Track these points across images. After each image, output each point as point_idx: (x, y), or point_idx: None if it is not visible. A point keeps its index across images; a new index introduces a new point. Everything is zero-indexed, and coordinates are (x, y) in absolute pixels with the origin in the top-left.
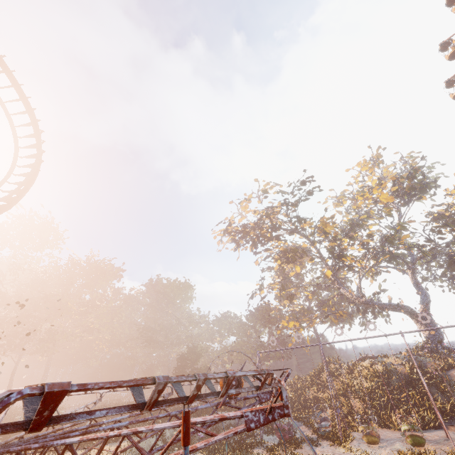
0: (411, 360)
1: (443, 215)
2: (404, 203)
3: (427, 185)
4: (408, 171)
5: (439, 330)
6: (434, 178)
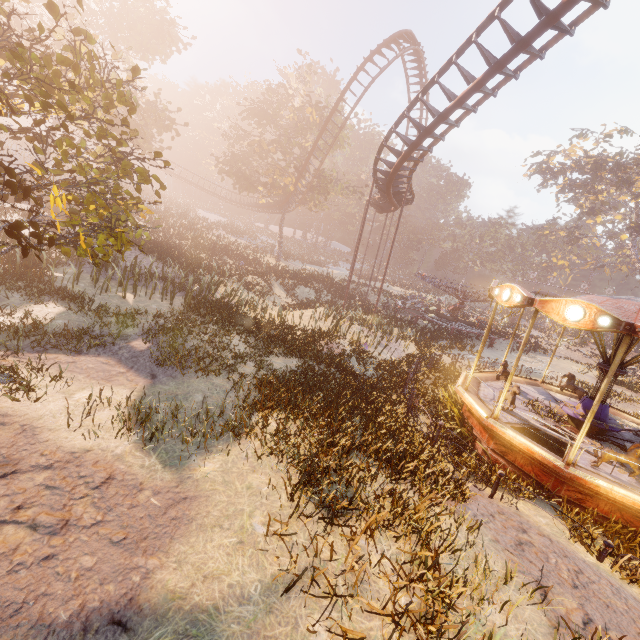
0: None
1: None
2: None
3: None
4: None
5: None
6: None
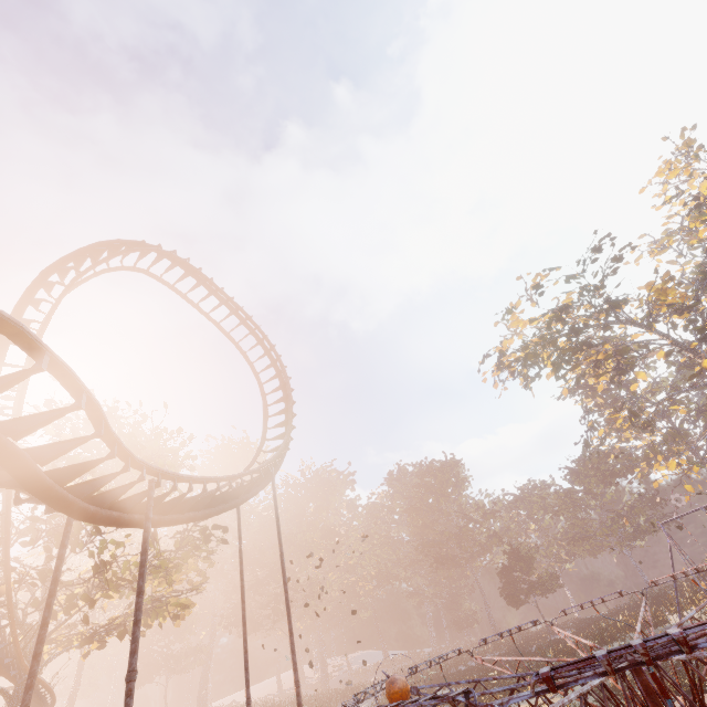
0: None
1: None
2: None
3: None
4: None
5: None
6: None
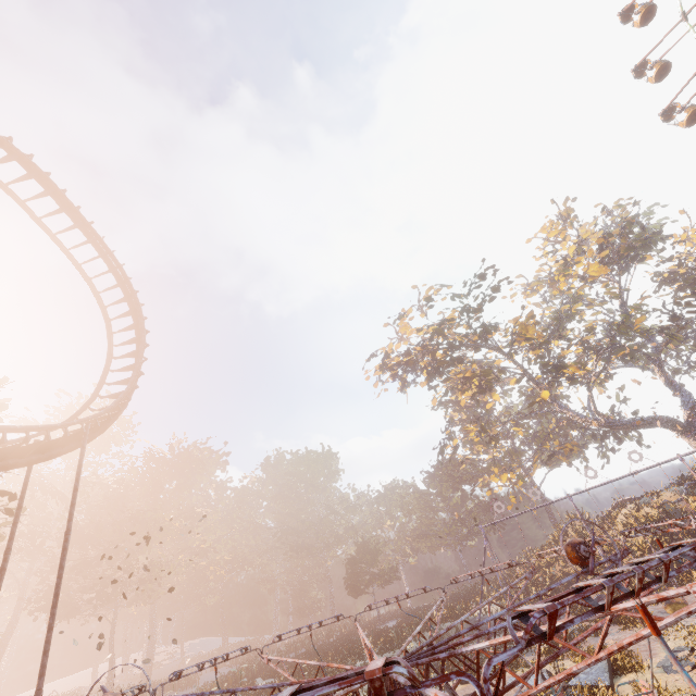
0: (693, 492)
1: (677, 272)
2: (623, 271)
3: (651, 239)
4: (618, 226)
5: None
6: (659, 229)
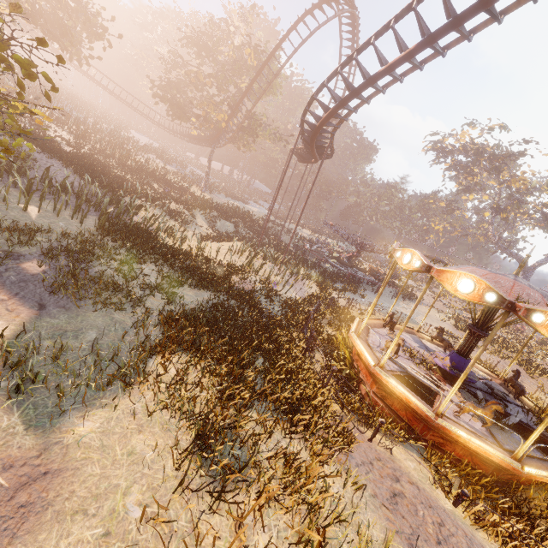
0: None
1: None
2: None
3: None
4: None
5: (528, 279)
6: None
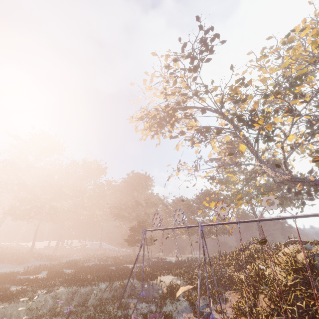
0: None
1: None
2: None
3: None
4: None
5: None
6: None
